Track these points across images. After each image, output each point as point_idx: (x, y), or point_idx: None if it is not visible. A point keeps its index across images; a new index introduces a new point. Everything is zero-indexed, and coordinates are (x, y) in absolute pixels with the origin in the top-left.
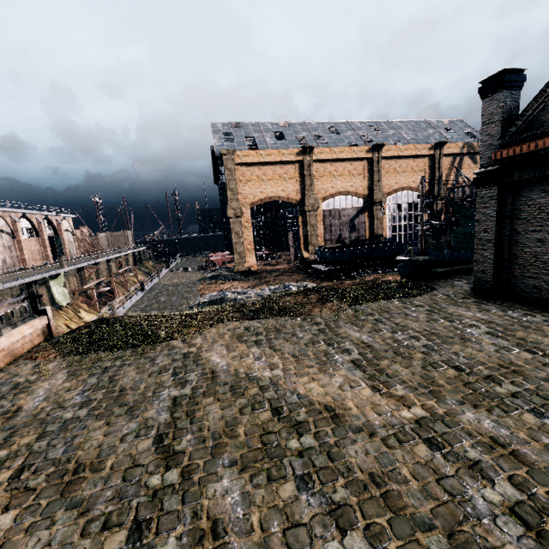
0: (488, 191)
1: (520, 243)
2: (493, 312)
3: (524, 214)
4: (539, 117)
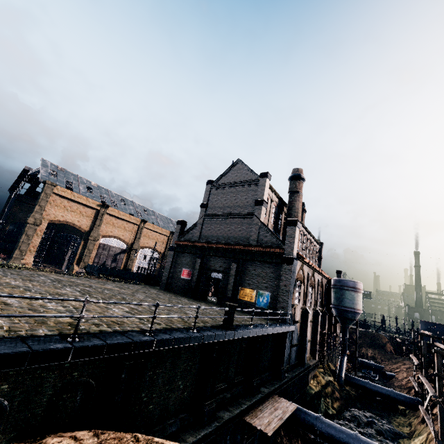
0: (172, 252)
1: (176, 271)
2: (162, 291)
3: (178, 262)
4: (186, 236)
